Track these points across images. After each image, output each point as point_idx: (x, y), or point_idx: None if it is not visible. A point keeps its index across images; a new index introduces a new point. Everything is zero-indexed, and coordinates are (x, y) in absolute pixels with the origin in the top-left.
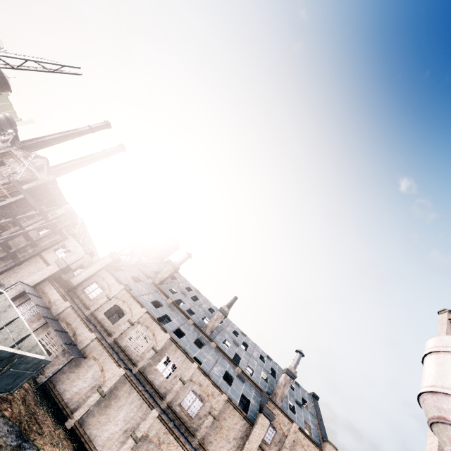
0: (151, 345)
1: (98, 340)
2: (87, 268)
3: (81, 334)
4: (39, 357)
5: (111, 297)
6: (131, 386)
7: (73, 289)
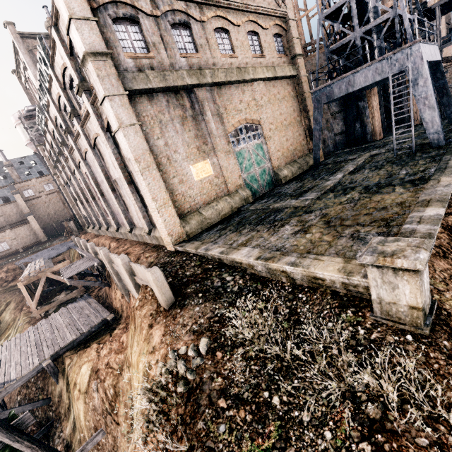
0: None
1: None
2: None
3: None
4: None
5: None
6: None
7: None
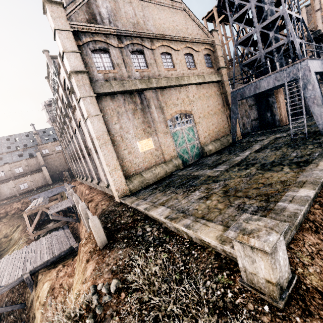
0: None
1: None
2: None
3: None
4: None
5: None
6: None
7: None
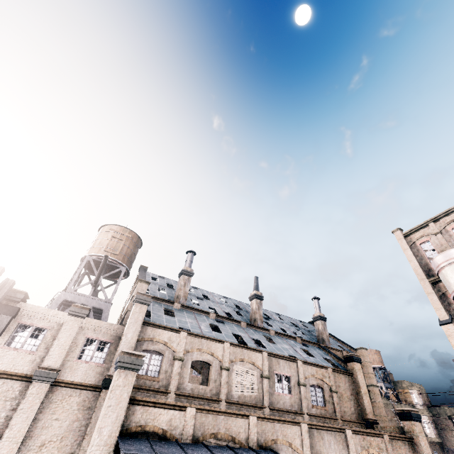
0: (258, 375)
1: (260, 419)
2: (121, 340)
3: (239, 431)
4: None
5: (182, 356)
6: (318, 431)
7: None
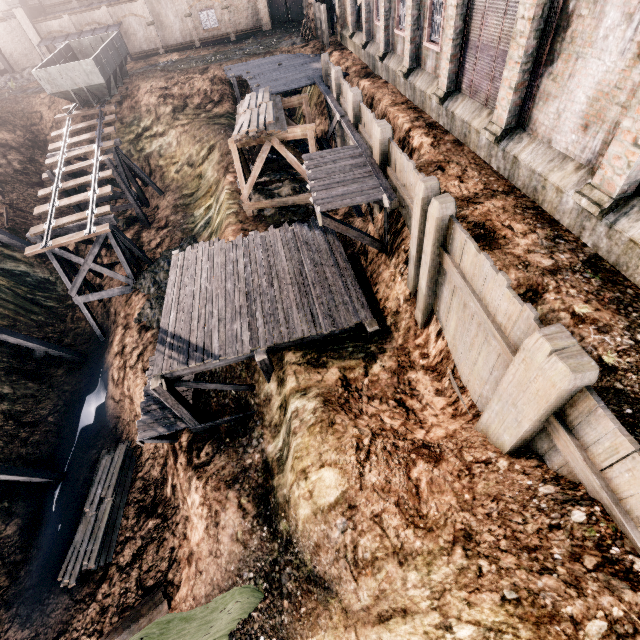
0: None
1: (109, 7)
2: None
3: (100, 19)
4: (116, 34)
5: None
6: None
7: (43, 7)
